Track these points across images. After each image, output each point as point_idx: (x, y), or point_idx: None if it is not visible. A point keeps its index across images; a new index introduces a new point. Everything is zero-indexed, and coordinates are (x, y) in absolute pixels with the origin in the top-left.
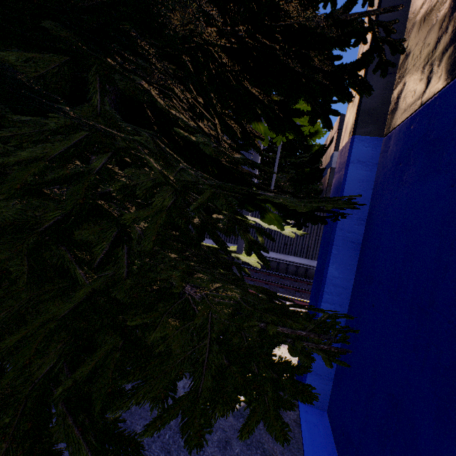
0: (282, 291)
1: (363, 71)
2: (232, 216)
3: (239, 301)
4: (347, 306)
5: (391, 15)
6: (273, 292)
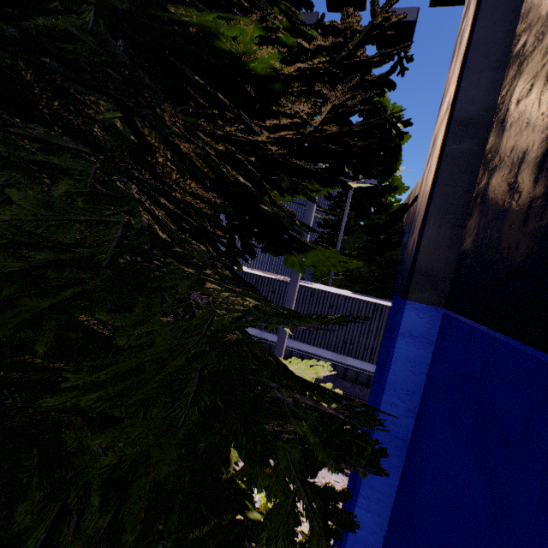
0: None
1: (422, 216)
2: None
3: None
4: (387, 518)
5: (462, 148)
6: None
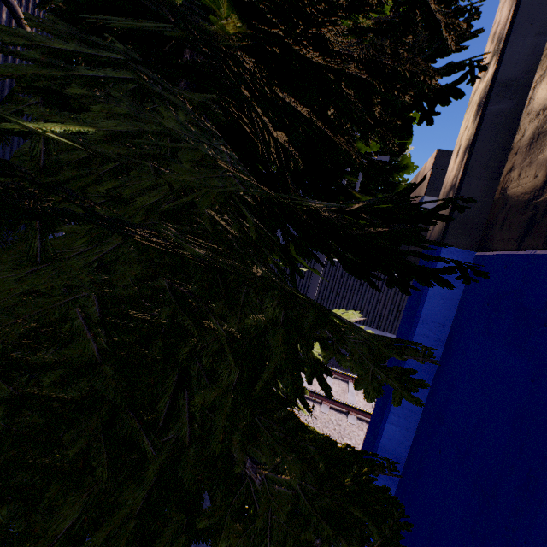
0: None
1: (461, 170)
2: None
3: (297, 489)
4: (414, 431)
5: (502, 107)
6: (332, 445)
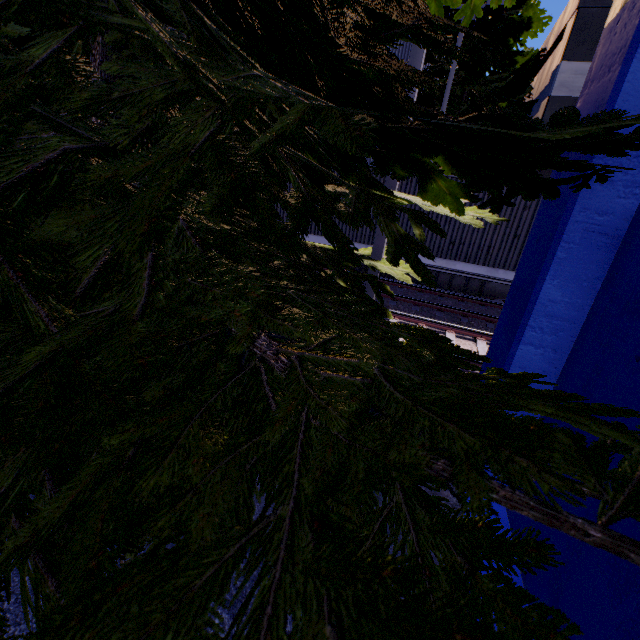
0: (440, 316)
1: None
2: (365, 190)
3: (375, 376)
4: (567, 352)
5: None
6: (443, 339)
